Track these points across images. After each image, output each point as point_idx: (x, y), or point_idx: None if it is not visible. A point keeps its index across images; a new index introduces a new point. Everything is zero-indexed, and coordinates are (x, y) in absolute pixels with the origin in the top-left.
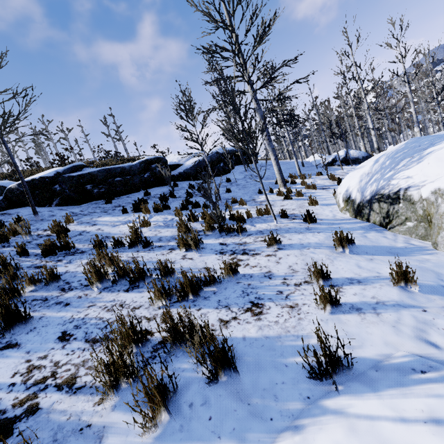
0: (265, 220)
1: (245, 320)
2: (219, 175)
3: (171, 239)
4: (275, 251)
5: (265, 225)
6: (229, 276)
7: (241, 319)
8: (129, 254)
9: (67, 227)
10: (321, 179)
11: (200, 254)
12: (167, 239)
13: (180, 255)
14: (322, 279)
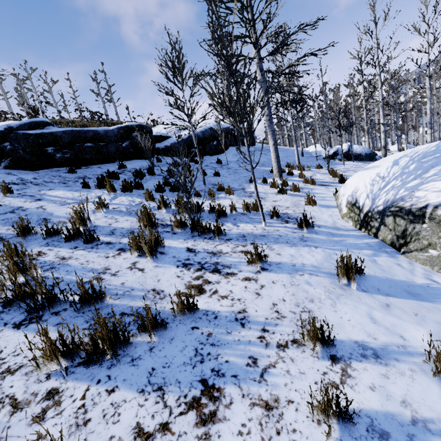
0: (251, 220)
1: (181, 436)
2: (211, 155)
3: (127, 234)
4: (257, 272)
5: (250, 226)
6: (184, 313)
7: (174, 432)
8: (60, 252)
9: (1, 200)
10: (321, 173)
11: (155, 264)
12: (122, 233)
13: (128, 262)
14: (321, 344)
